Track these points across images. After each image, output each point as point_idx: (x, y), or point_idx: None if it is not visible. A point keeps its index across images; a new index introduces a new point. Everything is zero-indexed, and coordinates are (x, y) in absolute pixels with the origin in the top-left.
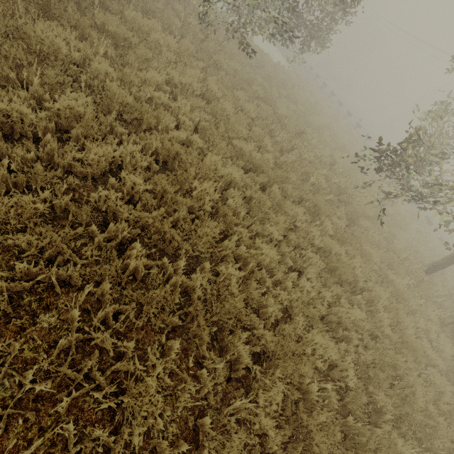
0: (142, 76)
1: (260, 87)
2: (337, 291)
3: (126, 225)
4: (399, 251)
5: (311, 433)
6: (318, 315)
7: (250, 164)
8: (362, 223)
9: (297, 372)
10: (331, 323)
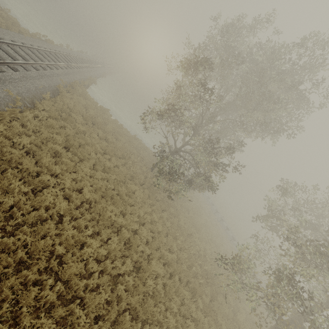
0: (131, 218)
1: (173, 208)
2: None
3: (126, 303)
4: (239, 322)
5: None
6: None
7: (166, 260)
8: (219, 299)
9: None
10: None
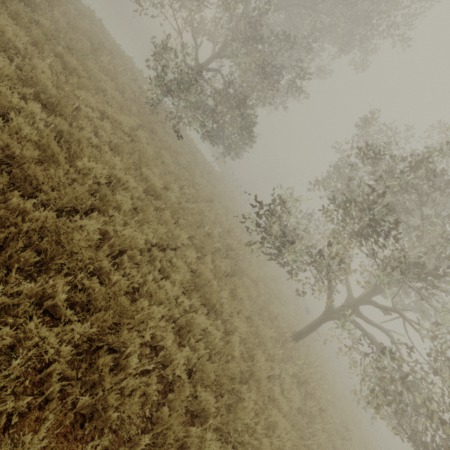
0: (77, 93)
1: (185, 159)
2: (197, 304)
3: None
4: (271, 311)
5: (103, 381)
6: (171, 318)
7: (152, 191)
8: (244, 279)
9: (119, 337)
10: (183, 331)
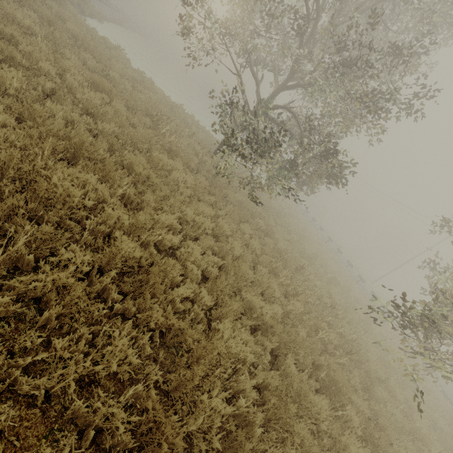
0: (156, 217)
1: (262, 220)
2: None
3: None
4: (428, 440)
5: None
6: None
7: (258, 320)
8: (378, 393)
9: None
10: None
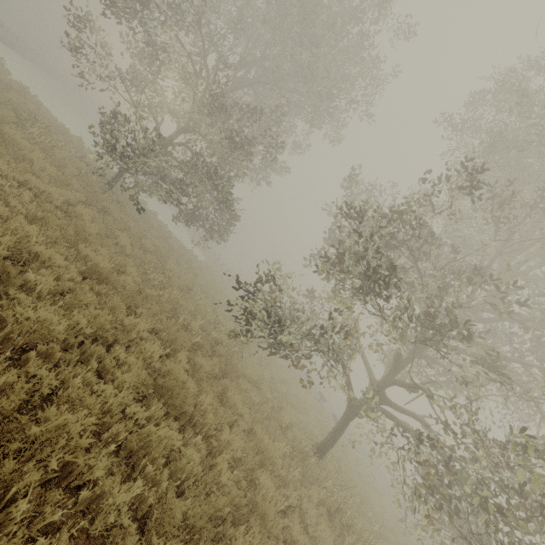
0: None
1: (151, 243)
2: (159, 414)
3: None
4: (282, 419)
5: None
6: (114, 439)
7: (95, 273)
8: (241, 382)
9: None
10: (136, 458)
